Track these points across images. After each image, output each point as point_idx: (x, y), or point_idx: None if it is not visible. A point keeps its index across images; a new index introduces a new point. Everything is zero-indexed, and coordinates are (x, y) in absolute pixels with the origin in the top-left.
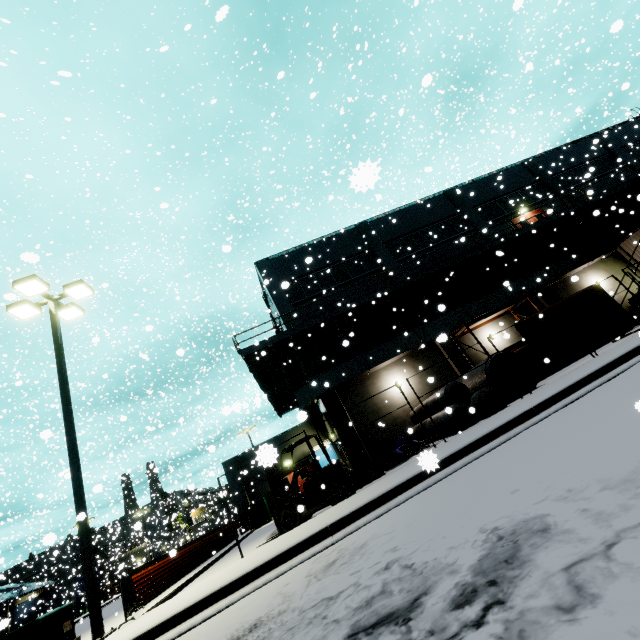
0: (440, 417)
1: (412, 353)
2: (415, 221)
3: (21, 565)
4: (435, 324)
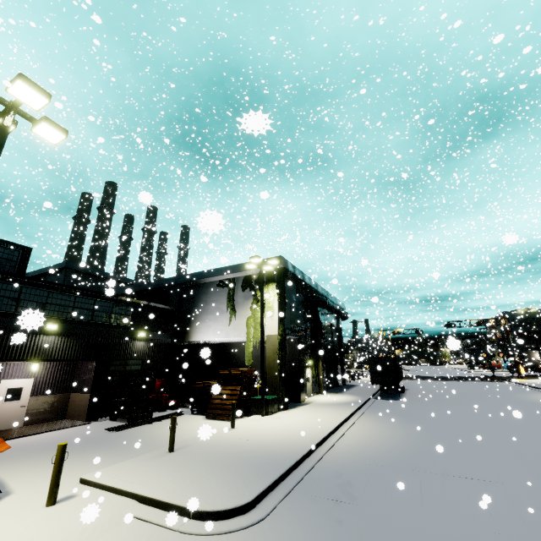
0: None
1: None
2: None
3: None
4: None
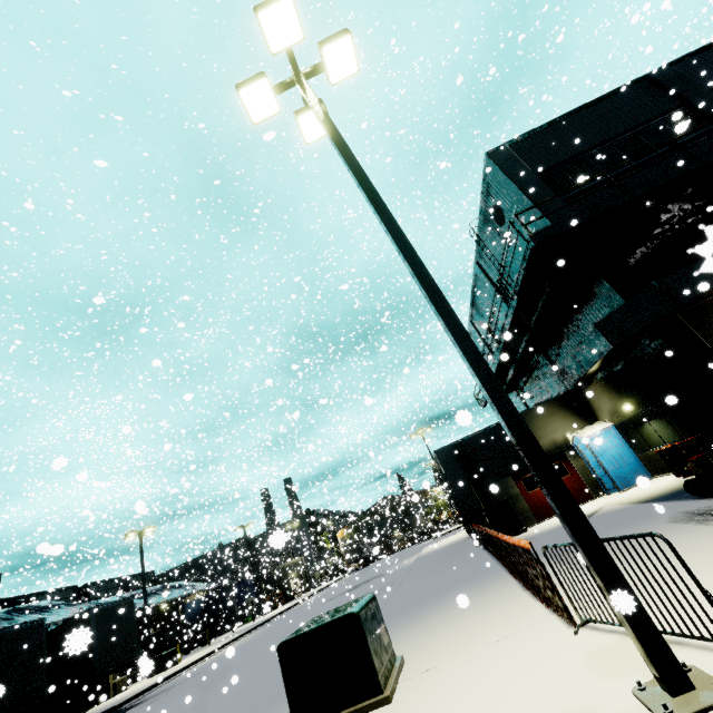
0: None
1: None
2: None
3: (187, 564)
4: None
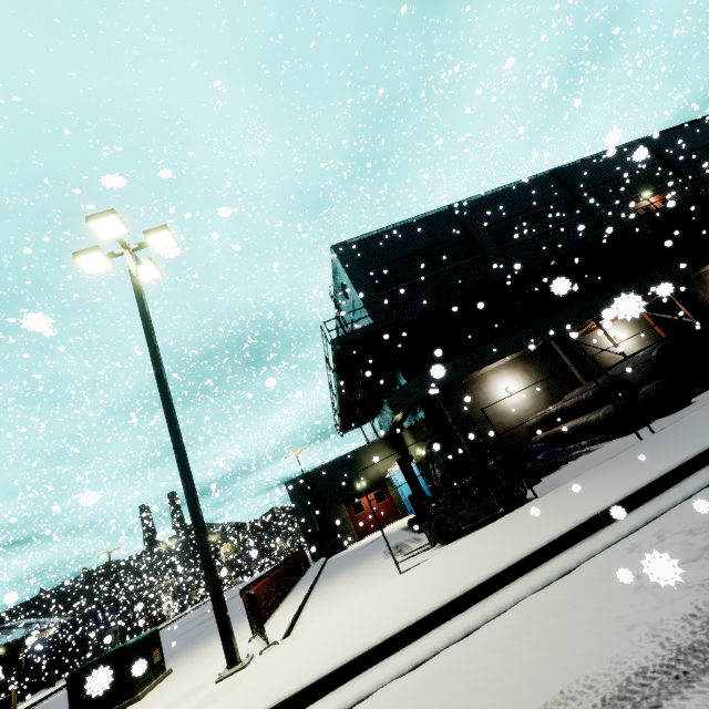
0: (597, 417)
1: (524, 354)
2: (519, 204)
3: (36, 599)
4: (555, 319)
